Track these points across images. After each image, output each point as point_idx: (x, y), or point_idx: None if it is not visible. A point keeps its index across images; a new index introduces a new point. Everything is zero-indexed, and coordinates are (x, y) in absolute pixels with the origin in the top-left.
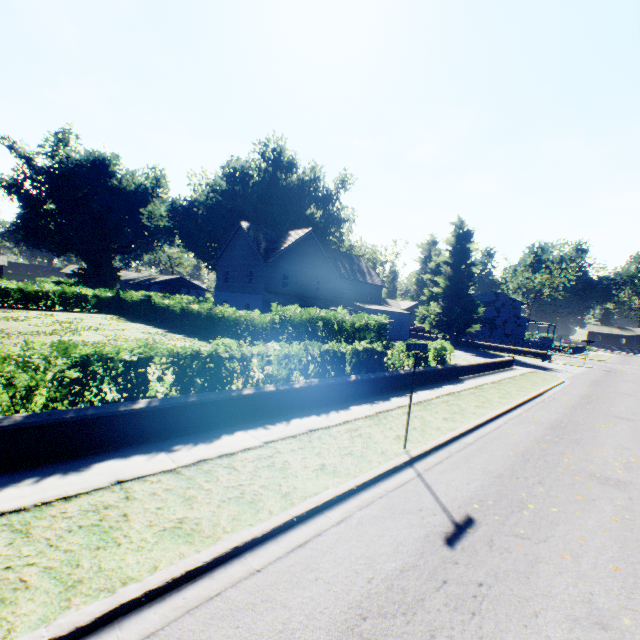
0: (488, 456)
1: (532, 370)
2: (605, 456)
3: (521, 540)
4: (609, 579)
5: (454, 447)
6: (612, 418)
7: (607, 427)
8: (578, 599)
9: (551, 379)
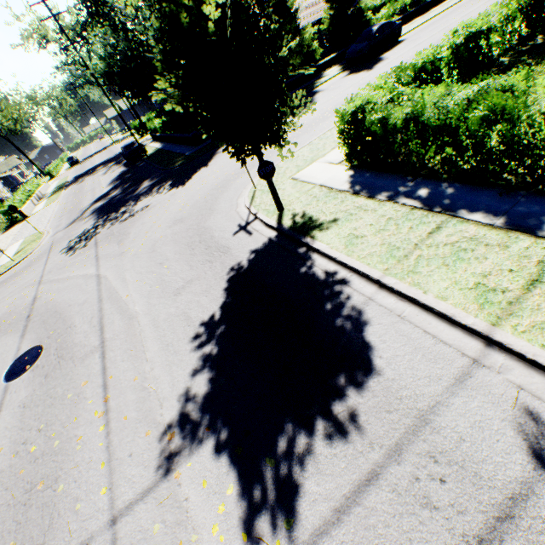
0: None
1: None
2: None
3: None
4: None
5: None
6: None
7: None
8: None
9: None
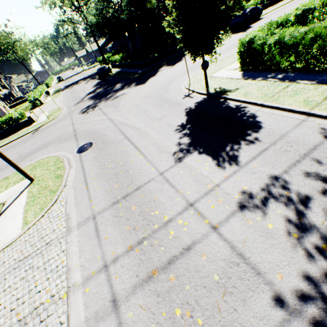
0: None
1: None
2: None
3: None
4: None
5: None
6: None
7: None
8: None
9: None
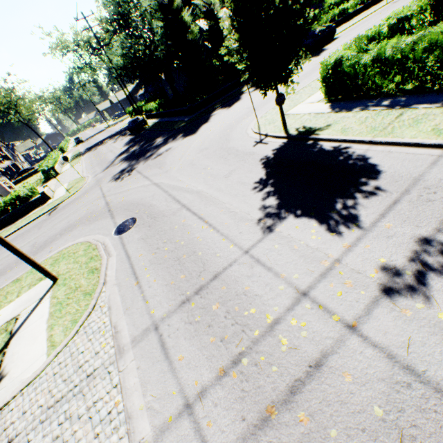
0: None
1: None
2: None
3: None
4: None
5: None
6: None
7: None
8: None
9: None
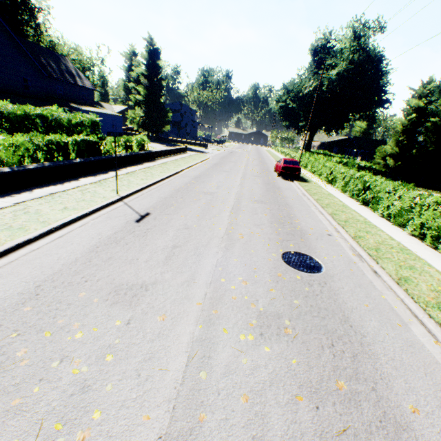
0: (162, 192)
1: (196, 153)
2: (212, 186)
3: (168, 215)
4: (195, 218)
5: (146, 191)
6: (222, 172)
7: (218, 175)
8: (182, 225)
9: (204, 157)
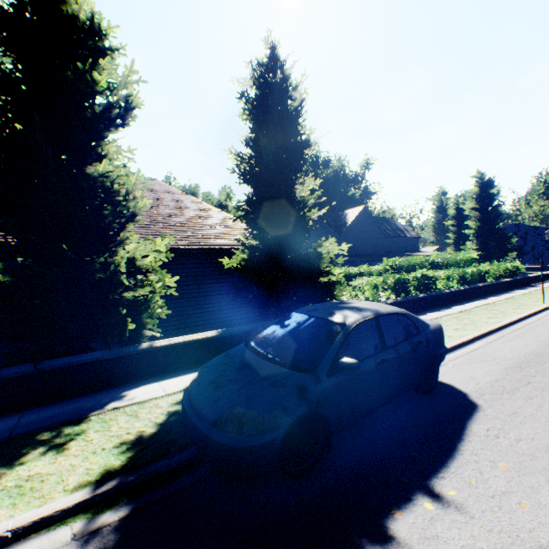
0: None
1: None
2: None
3: None
4: None
5: None
6: None
7: None
8: None
9: None
